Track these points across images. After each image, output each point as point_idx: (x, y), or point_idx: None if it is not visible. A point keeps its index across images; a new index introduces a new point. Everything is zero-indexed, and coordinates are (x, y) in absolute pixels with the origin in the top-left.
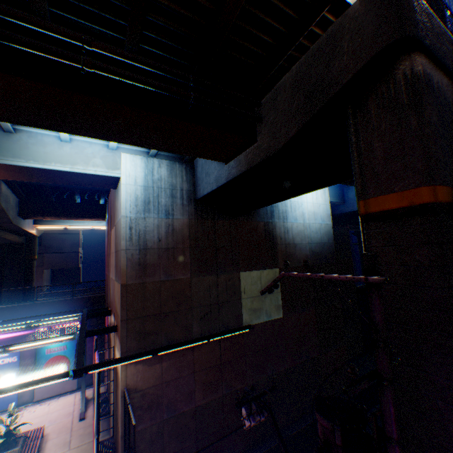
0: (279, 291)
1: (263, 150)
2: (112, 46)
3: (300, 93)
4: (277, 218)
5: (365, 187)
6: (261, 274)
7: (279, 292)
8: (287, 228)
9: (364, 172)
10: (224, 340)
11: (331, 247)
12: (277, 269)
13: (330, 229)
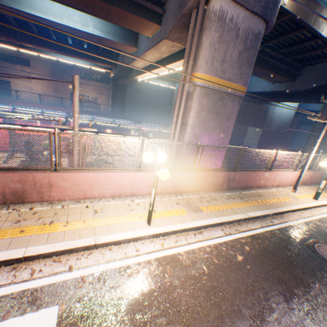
0: (258, 138)
1: (295, 87)
2: (271, 49)
3: (320, 75)
4: (271, 106)
5: (322, 112)
6: (255, 130)
7: (258, 139)
8: (273, 112)
9: (325, 108)
10: (234, 150)
11: (287, 126)
12: (261, 129)
13: (291, 117)
